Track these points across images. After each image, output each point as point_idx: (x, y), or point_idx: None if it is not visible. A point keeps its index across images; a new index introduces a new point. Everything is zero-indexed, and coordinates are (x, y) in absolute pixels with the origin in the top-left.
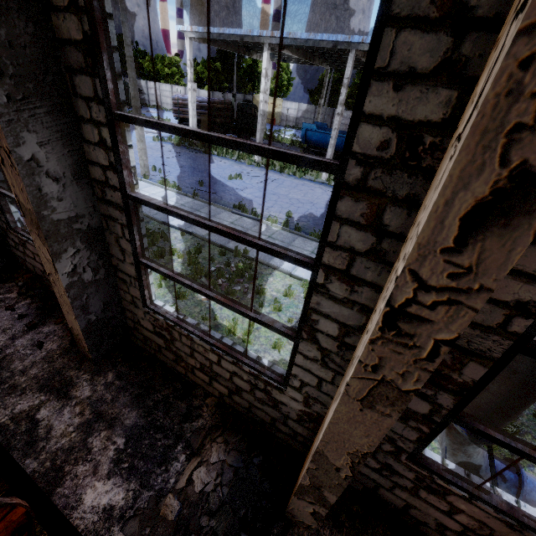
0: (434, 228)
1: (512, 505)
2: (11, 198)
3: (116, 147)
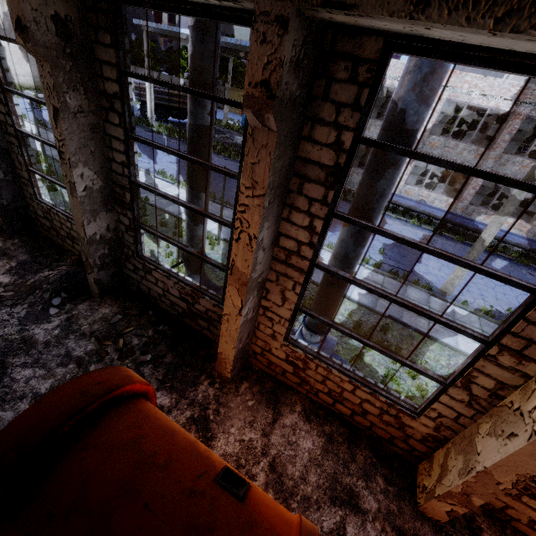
0: (52, 122)
1: (171, 270)
2: None
3: (8, 104)
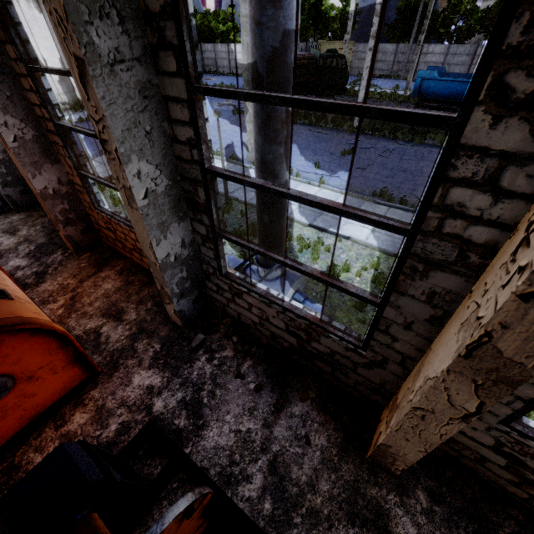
0: None
1: None
2: (248, 248)
3: None
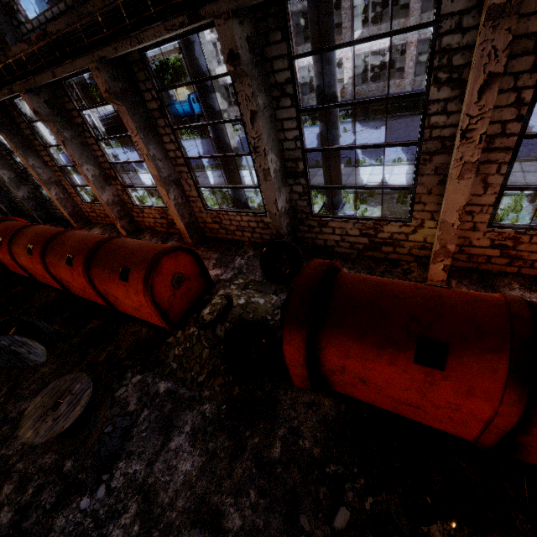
0: None
1: None
2: None
3: None
